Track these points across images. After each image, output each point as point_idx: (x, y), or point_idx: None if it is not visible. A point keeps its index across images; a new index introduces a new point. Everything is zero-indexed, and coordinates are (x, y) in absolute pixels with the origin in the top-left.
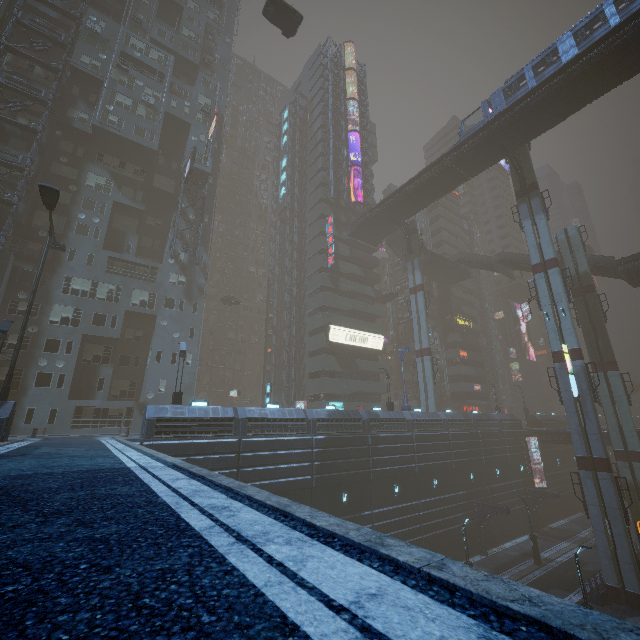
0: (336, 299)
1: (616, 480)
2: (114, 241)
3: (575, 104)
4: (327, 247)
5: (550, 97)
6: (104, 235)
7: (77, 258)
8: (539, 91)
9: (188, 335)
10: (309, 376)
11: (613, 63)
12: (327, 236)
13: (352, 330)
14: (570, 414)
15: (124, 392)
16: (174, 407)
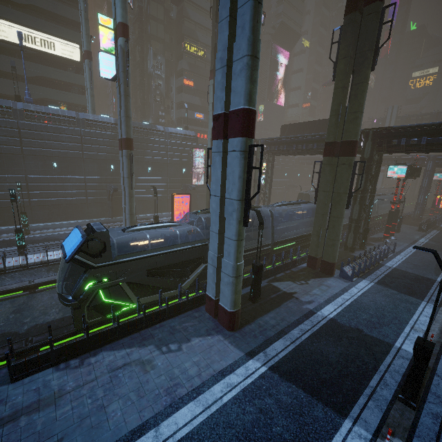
0: None
1: (130, 156)
2: None
3: None
4: None
5: None
6: None
7: None
8: None
9: None
10: None
11: None
12: None
13: (26, 29)
14: (118, 101)
15: None
16: None
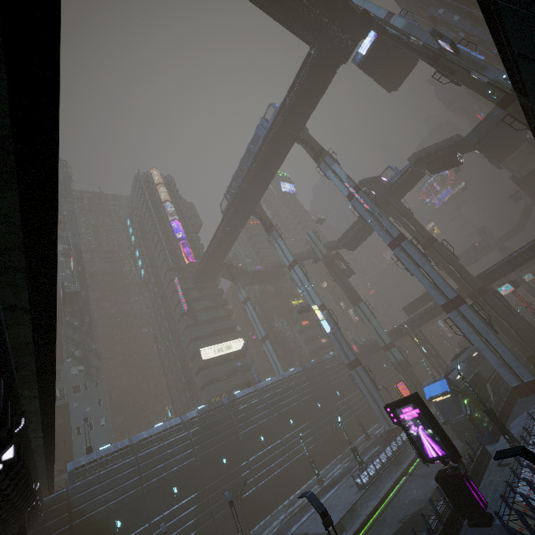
0: (199, 329)
1: (364, 368)
2: None
3: (264, 184)
4: (181, 299)
5: (249, 187)
6: None
7: None
8: (243, 186)
9: (97, 405)
10: (201, 390)
11: (266, 167)
12: (178, 292)
13: (217, 345)
14: (334, 342)
15: (61, 470)
16: (86, 457)
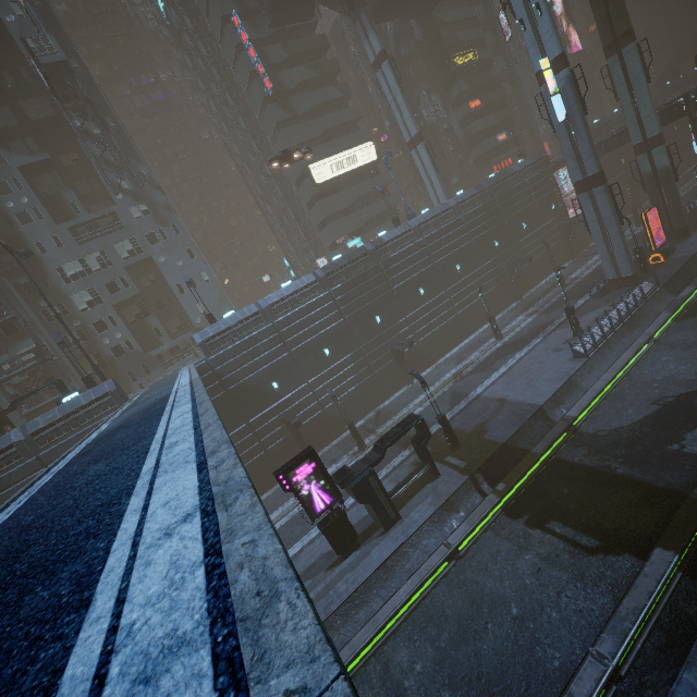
0: (300, 130)
1: (610, 189)
2: (58, 209)
3: None
4: (255, 66)
5: None
6: (45, 211)
7: (47, 248)
8: None
9: (189, 257)
10: (319, 229)
11: None
12: (246, 49)
13: (334, 157)
14: (563, 142)
15: (180, 327)
16: (211, 327)
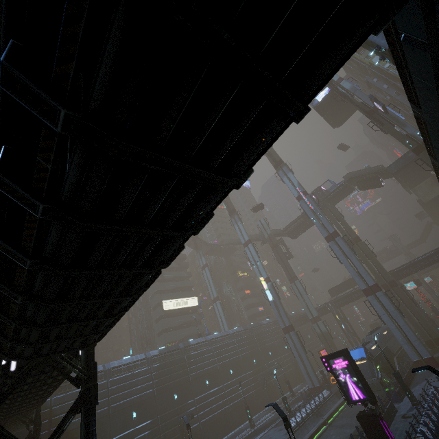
0: (164, 284)
1: (296, 333)
2: None
3: None
4: None
5: None
6: None
7: None
8: None
9: None
10: (158, 336)
11: None
12: None
13: (177, 299)
14: (274, 309)
15: None
16: None
